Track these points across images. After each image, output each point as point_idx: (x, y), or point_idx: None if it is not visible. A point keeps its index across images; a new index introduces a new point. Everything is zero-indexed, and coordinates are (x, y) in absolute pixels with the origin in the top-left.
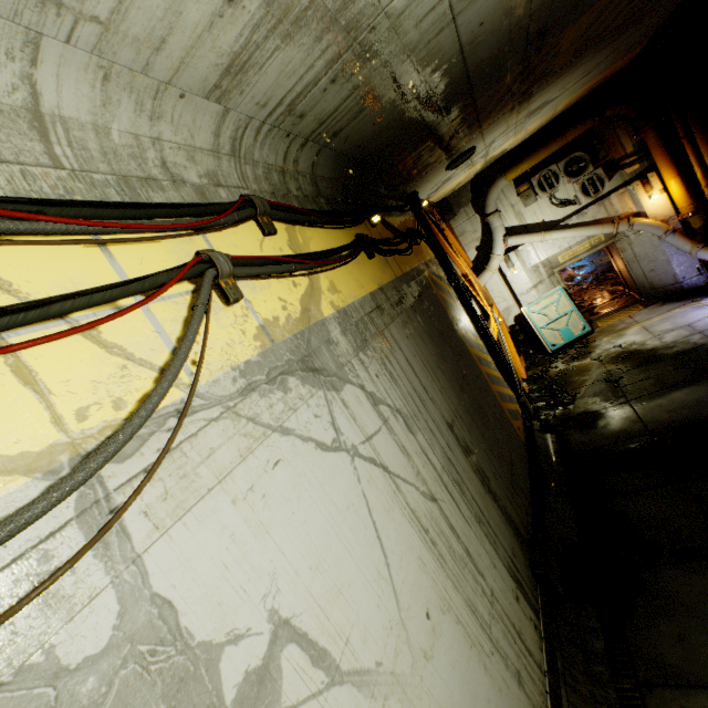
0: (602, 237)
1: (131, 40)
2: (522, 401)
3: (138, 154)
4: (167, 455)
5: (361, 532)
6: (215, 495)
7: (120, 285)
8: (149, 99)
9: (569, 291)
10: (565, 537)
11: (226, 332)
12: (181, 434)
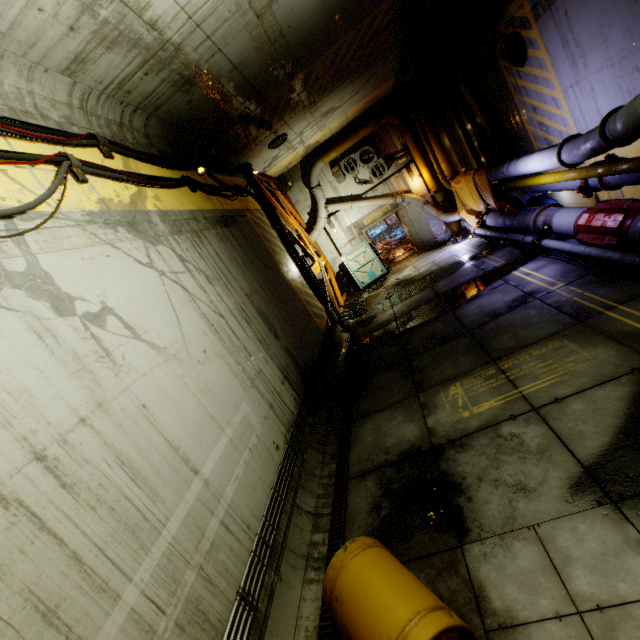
0: (389, 207)
1: (17, 42)
2: (329, 310)
3: (20, 98)
4: (46, 229)
5: (162, 303)
6: (72, 252)
7: (17, 153)
8: (27, 70)
9: (373, 246)
10: (339, 377)
11: (78, 195)
12: (53, 224)
